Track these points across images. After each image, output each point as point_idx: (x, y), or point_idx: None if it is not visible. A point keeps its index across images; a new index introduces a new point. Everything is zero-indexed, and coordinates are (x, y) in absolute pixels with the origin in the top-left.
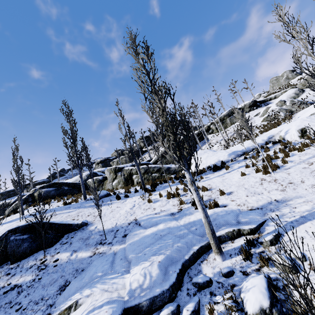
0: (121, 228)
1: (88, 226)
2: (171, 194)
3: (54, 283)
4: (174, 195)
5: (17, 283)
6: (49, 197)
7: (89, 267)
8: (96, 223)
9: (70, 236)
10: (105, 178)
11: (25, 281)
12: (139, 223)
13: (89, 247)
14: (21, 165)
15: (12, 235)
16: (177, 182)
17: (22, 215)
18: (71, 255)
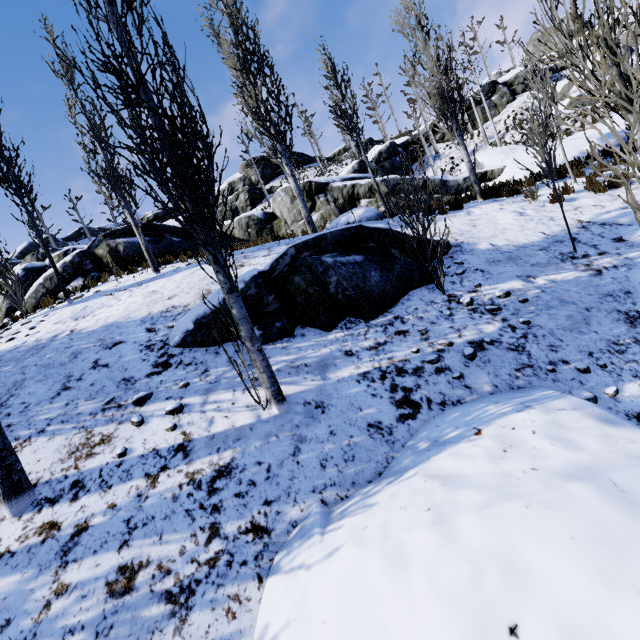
0: (577, 235)
1: (464, 247)
2: (606, 181)
3: (593, 321)
4: (614, 182)
5: (473, 339)
6: (144, 258)
7: (639, 284)
8: (476, 241)
9: (449, 264)
10: (269, 217)
11: (490, 333)
12: (611, 223)
13: (555, 266)
14: (103, 127)
15: (312, 256)
16: (540, 183)
17: (158, 273)
18: (528, 282)
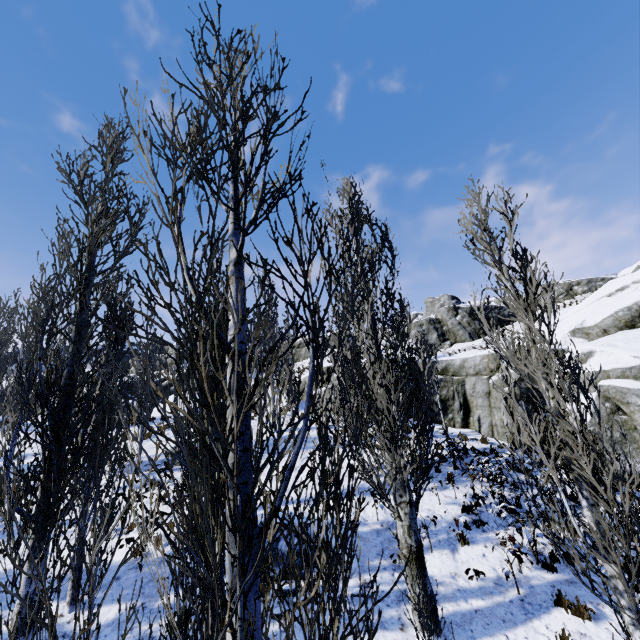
0: None
1: None
2: None
3: None
4: None
5: None
6: None
7: None
8: None
9: None
10: None
11: None
12: None
13: None
14: None
15: None
16: None
17: None
18: None
